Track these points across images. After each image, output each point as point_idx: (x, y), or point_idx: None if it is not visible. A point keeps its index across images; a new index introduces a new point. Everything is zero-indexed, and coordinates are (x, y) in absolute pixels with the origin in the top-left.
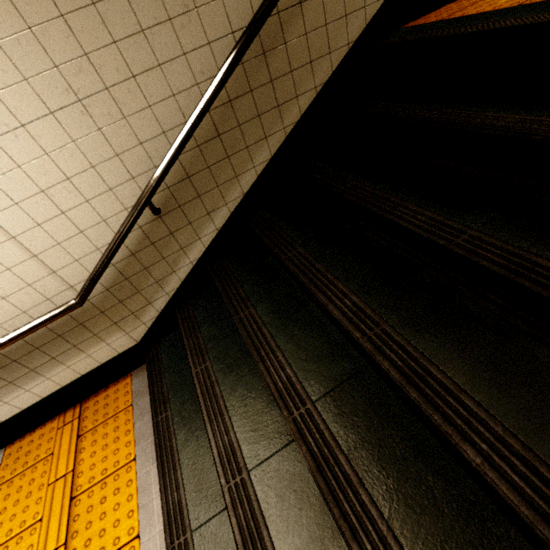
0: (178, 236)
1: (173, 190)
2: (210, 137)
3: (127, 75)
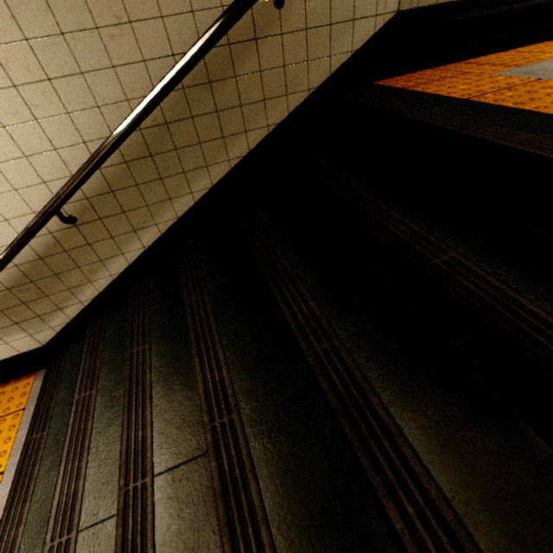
0: (97, 248)
1: (93, 201)
2: (140, 156)
3: (41, 76)
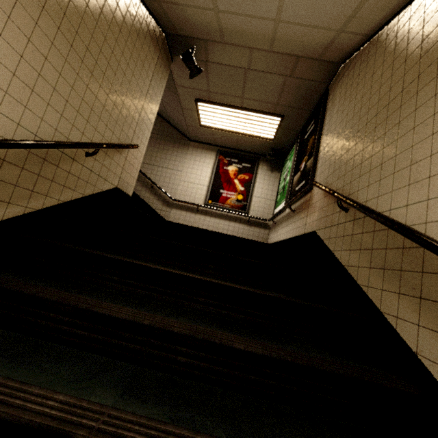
0: None
1: None
2: None
3: None
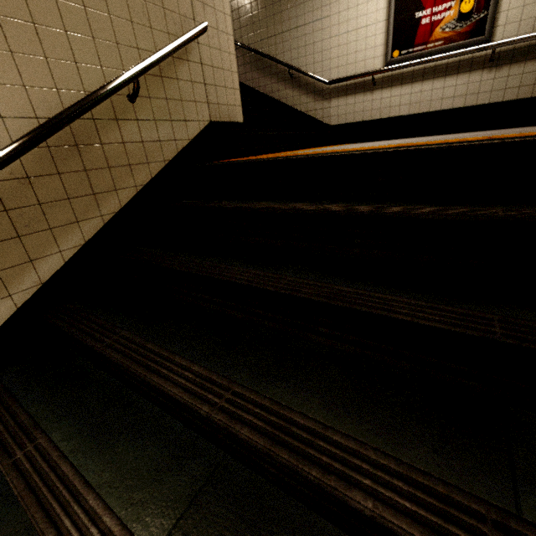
0: None
1: None
2: None
3: None
